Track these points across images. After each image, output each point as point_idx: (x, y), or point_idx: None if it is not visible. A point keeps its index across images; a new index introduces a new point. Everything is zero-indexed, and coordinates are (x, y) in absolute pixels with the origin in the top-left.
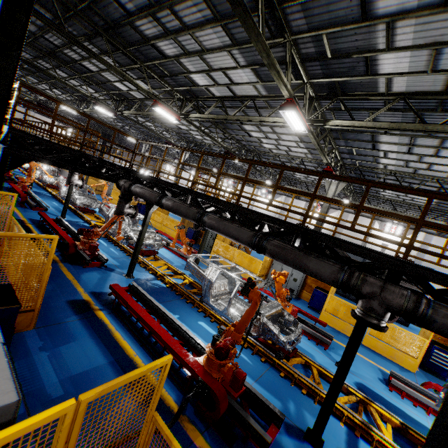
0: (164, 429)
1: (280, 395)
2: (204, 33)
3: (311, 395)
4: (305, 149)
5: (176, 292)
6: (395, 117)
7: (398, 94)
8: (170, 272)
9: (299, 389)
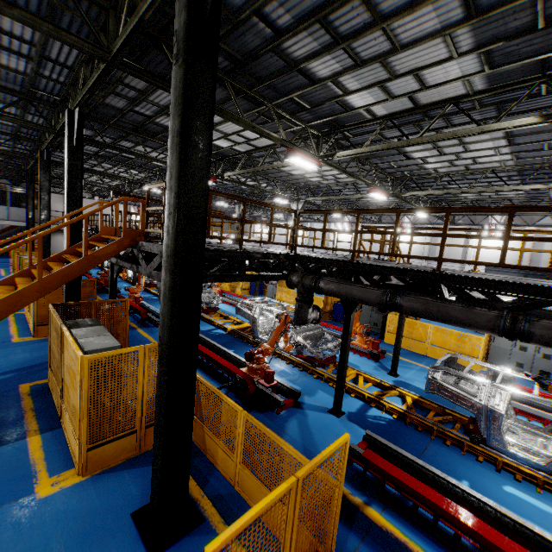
0: None
1: None
2: (411, 19)
3: None
4: (508, 155)
5: (416, 428)
6: None
7: None
8: (371, 386)
9: None
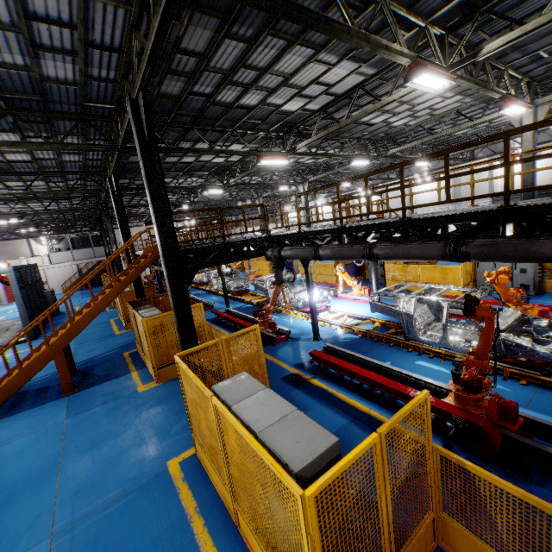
0: (450, 455)
1: None
2: (283, 63)
3: None
4: (456, 96)
5: (372, 340)
6: None
7: None
8: (353, 321)
9: None
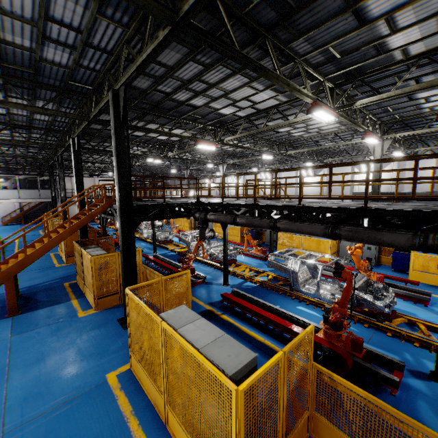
0: (324, 370)
1: (393, 350)
2: (227, 83)
3: (424, 347)
4: (336, 124)
5: (267, 288)
6: (423, 70)
7: (418, 55)
8: (253, 273)
9: (410, 343)
